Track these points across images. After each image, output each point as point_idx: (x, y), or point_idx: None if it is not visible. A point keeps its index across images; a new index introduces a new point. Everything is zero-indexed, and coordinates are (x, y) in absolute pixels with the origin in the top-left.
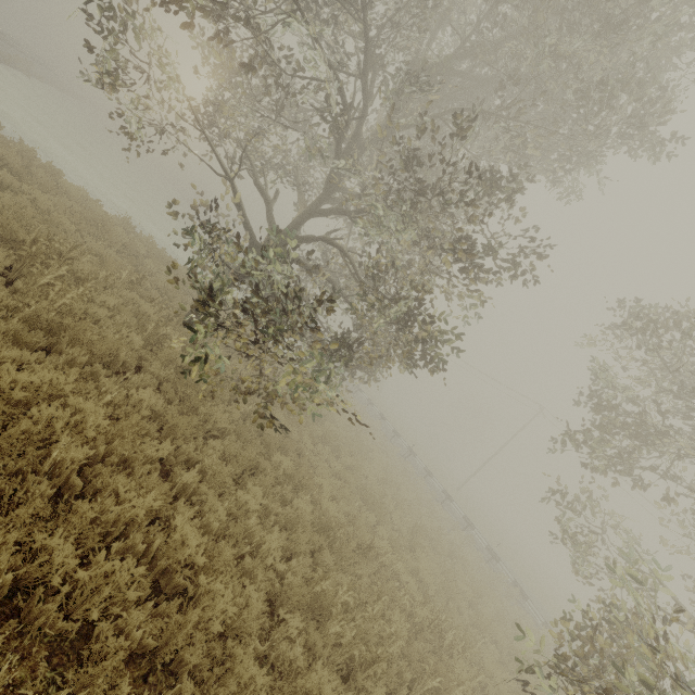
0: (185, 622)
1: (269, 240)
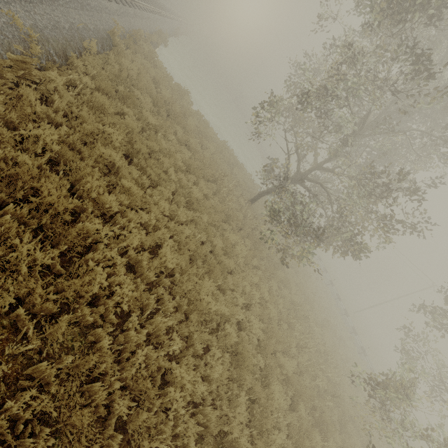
0: (265, 312)
1: (295, 176)
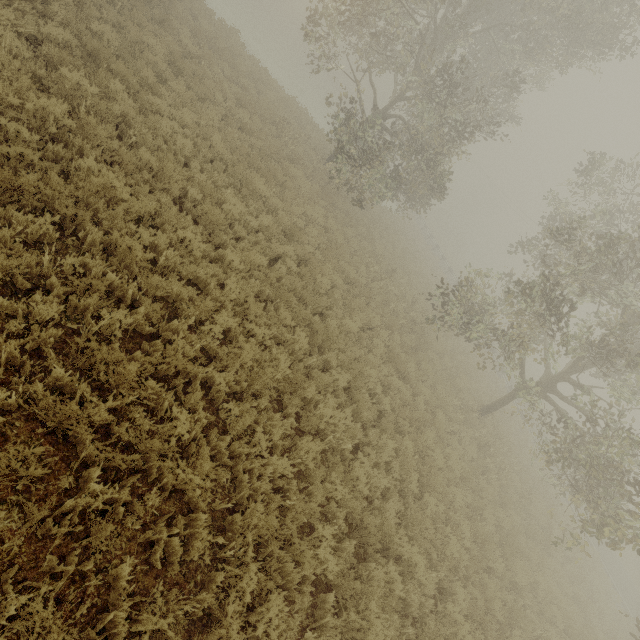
0: (331, 237)
1: (373, 116)
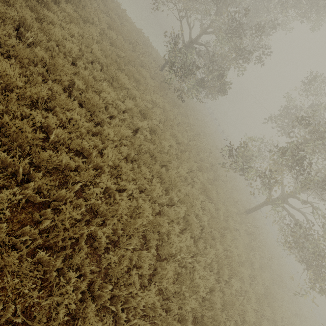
0: (167, 115)
1: (188, 42)
